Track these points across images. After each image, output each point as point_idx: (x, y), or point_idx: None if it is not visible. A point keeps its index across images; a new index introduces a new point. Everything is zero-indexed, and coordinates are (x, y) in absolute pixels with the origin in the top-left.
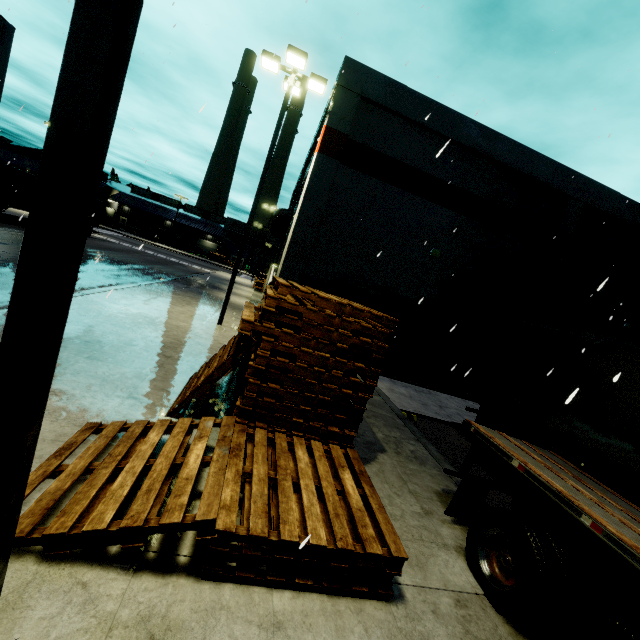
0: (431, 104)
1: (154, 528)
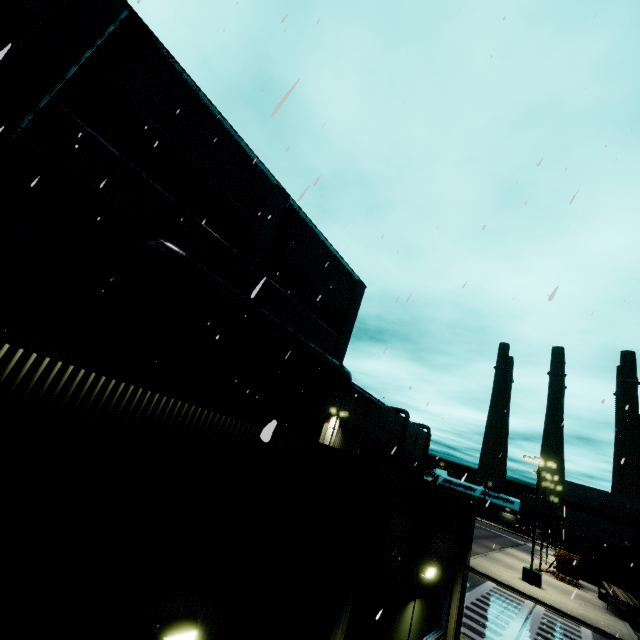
0: (600, 491)
1: (549, 571)
